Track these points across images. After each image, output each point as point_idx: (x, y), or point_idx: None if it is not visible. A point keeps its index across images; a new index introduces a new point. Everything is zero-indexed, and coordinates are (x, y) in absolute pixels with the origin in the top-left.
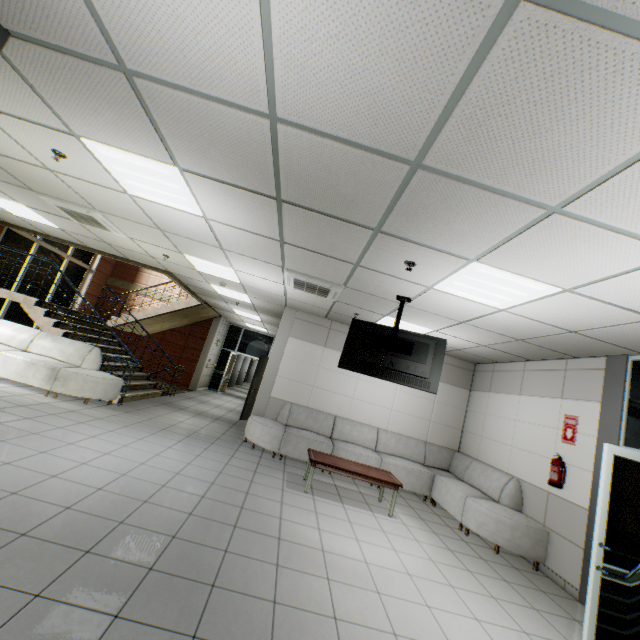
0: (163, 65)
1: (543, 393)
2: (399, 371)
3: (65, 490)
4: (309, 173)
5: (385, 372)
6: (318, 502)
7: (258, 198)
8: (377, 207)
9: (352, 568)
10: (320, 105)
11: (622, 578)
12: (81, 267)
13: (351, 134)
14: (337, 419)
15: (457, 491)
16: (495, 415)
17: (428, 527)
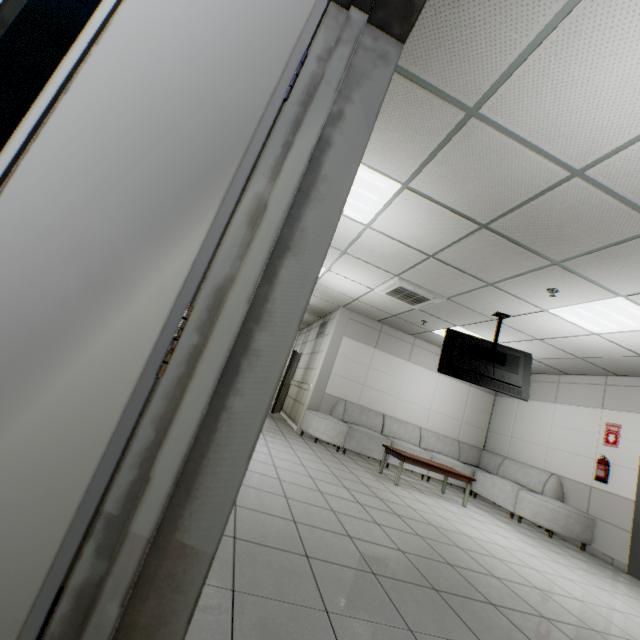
0: (521, 118)
1: (581, 403)
2: (494, 379)
3: (261, 480)
4: (550, 214)
5: (481, 379)
6: (413, 494)
7: (461, 222)
8: (583, 247)
9: (498, 550)
10: (639, 174)
11: None
12: None
13: (638, 197)
14: (386, 417)
15: (506, 485)
16: (526, 419)
17: (493, 516)
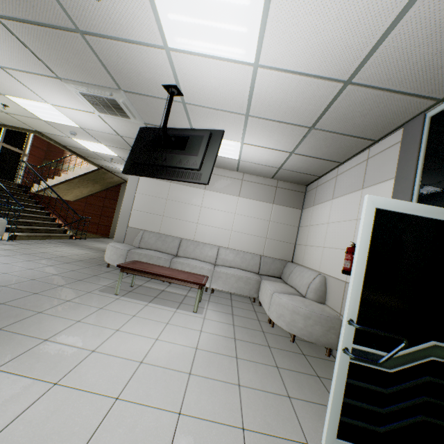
0: None
1: (349, 190)
2: (173, 167)
3: None
4: None
5: (162, 171)
6: (118, 301)
7: None
8: None
9: (59, 357)
10: None
11: (374, 363)
12: (15, 152)
13: None
14: (183, 241)
15: (269, 290)
16: (315, 224)
17: (231, 321)
